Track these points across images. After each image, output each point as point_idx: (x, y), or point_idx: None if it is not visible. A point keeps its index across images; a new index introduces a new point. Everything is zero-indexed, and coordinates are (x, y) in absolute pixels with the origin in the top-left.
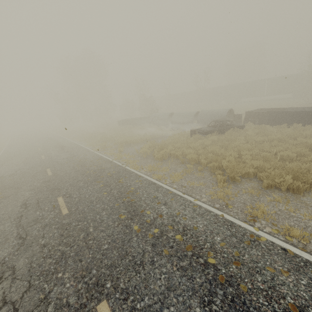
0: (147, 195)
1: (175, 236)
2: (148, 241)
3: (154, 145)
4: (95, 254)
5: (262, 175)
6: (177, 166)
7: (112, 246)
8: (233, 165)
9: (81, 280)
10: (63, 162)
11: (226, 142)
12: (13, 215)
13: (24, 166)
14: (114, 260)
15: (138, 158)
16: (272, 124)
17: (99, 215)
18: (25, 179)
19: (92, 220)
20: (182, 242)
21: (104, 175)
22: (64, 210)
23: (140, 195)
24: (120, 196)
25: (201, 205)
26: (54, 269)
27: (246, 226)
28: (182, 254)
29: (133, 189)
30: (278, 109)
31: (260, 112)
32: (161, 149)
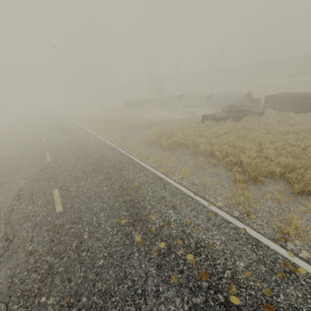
0: (152, 193)
1: (185, 255)
2: (152, 260)
3: (162, 131)
4: (88, 273)
5: (292, 177)
6: (187, 158)
7: (108, 263)
8: (255, 163)
9: (67, 310)
10: (64, 146)
11: (243, 131)
12: (4, 208)
13: (24, 149)
14: (109, 284)
15: (144, 146)
16: (295, 111)
17: (96, 216)
18: (22, 164)
19: (88, 223)
20: (194, 265)
21: (106, 165)
22: (58, 207)
23: (144, 193)
24: (121, 193)
25: (217, 212)
26: (37, 289)
27: (276, 248)
28: (194, 284)
29: (137, 185)
30: (304, 94)
31: (283, 97)
32: (169, 137)
